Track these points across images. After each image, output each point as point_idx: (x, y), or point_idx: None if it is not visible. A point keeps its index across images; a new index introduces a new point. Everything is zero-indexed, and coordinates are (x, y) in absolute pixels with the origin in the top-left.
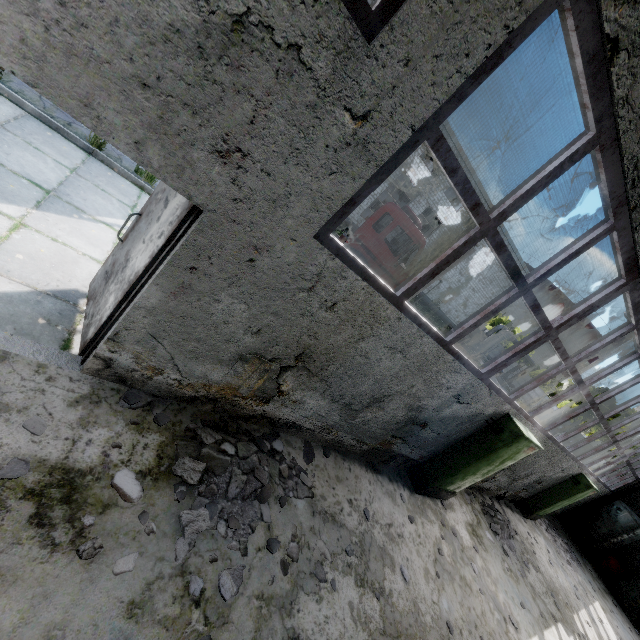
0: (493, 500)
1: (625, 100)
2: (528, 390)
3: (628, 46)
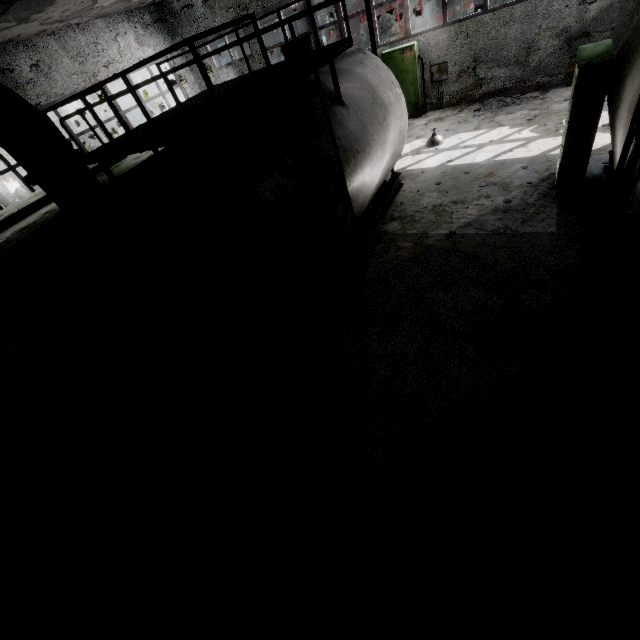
0: (530, 93)
1: (272, 3)
2: (376, 35)
3: (263, 4)
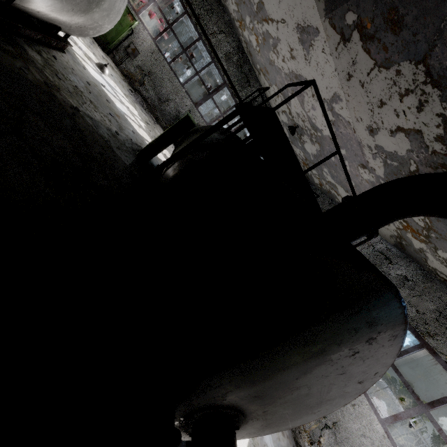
0: (153, 116)
1: None
2: None
3: None
